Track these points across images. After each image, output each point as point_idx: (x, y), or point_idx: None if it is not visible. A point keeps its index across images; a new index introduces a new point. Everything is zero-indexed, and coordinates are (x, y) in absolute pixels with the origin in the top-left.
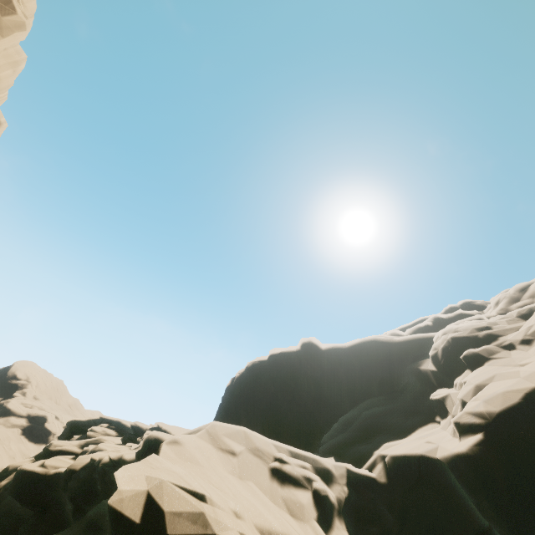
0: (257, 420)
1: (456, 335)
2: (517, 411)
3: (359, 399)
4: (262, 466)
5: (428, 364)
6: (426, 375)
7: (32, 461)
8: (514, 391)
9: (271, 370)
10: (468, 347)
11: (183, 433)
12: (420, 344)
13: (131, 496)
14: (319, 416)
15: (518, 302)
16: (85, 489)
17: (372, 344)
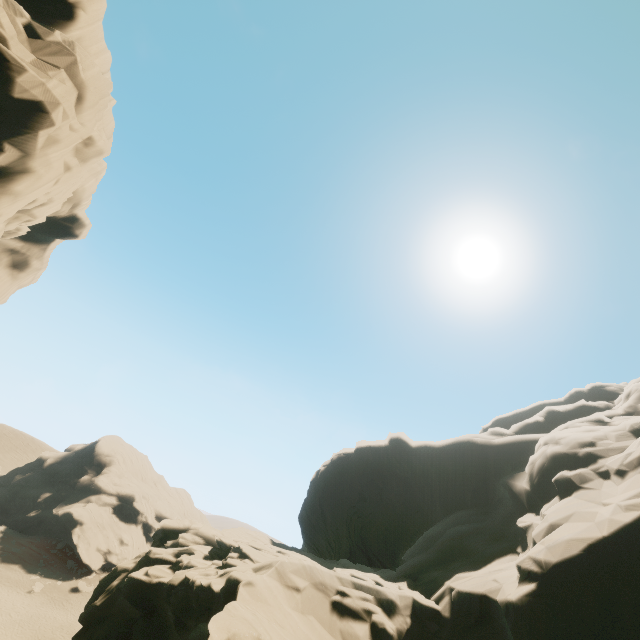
0: (342, 521)
1: (554, 449)
2: (574, 564)
3: (451, 507)
4: (324, 599)
5: (523, 479)
6: (519, 493)
7: (135, 563)
8: (579, 540)
9: (357, 466)
10: (566, 466)
11: (258, 565)
12: (522, 449)
13: None
14: (409, 522)
15: None
16: (183, 604)
17: (467, 446)
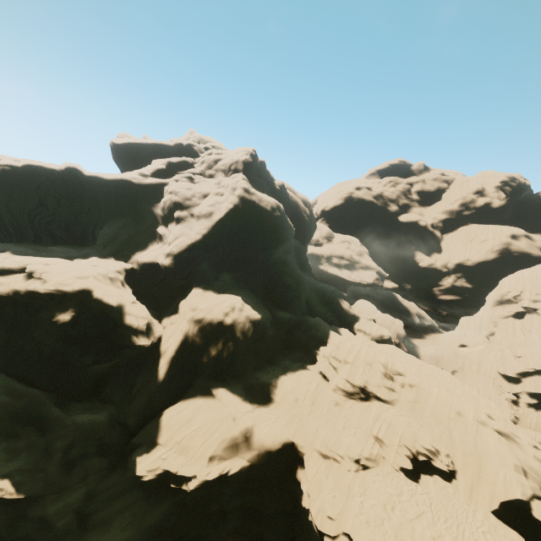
0: (24, 219)
1: (176, 199)
2: (183, 250)
3: (113, 213)
4: (107, 278)
5: (159, 209)
6: (157, 216)
7: None
8: (185, 243)
9: (31, 181)
10: (179, 207)
11: (75, 275)
12: (156, 187)
13: (115, 301)
14: (82, 218)
15: (211, 170)
16: (28, 297)
17: (128, 183)
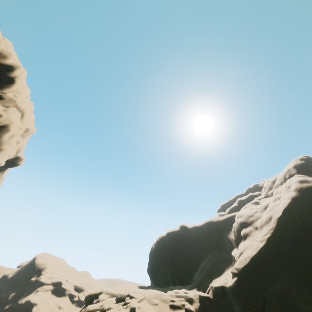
0: (166, 268)
1: (240, 220)
2: (247, 266)
3: (209, 251)
4: (166, 305)
5: (232, 234)
6: (231, 240)
7: None
8: (248, 257)
9: (168, 241)
10: (245, 226)
11: (139, 299)
12: (231, 220)
13: None
14: (194, 261)
15: (271, 190)
16: None
17: (210, 223)
